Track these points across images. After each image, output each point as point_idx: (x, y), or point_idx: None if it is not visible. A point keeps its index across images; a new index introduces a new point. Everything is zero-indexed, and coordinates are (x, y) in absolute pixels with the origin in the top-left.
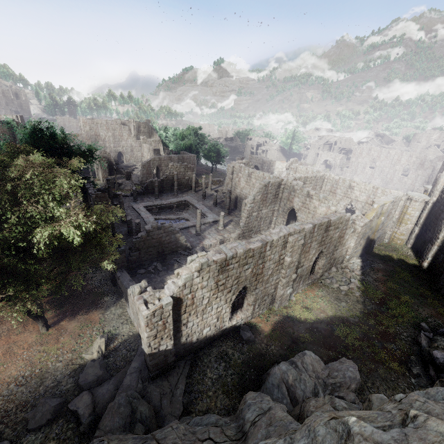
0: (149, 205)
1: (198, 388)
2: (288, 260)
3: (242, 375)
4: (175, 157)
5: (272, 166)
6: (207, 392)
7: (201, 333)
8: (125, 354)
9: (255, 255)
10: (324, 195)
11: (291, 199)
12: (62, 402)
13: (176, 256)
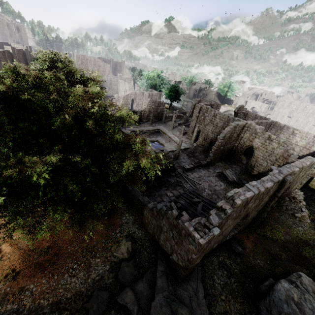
0: (133, 130)
1: (212, 292)
2: (278, 195)
3: (243, 284)
4: (146, 93)
5: (218, 108)
6: (220, 296)
7: (211, 247)
8: (147, 256)
9: (265, 192)
10: (284, 140)
11: (251, 139)
12: (110, 295)
13: (166, 176)
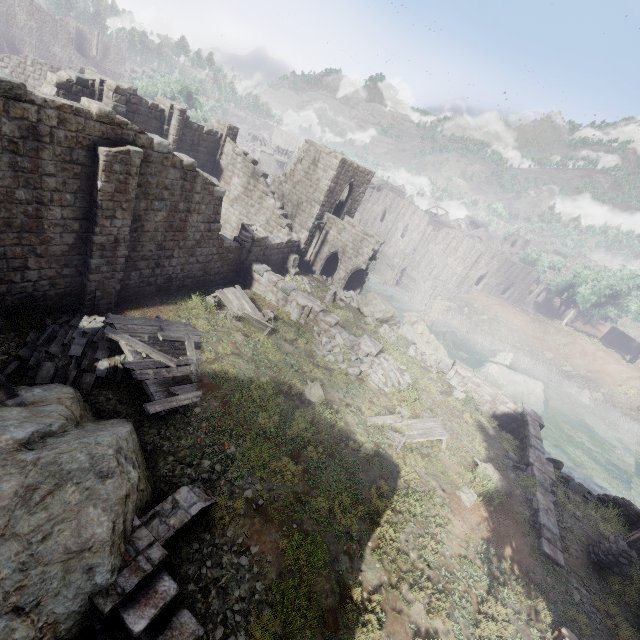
0: None
1: None
2: None
3: None
4: None
5: None
6: None
7: None
8: None
9: None
10: None
11: None
12: None
13: None
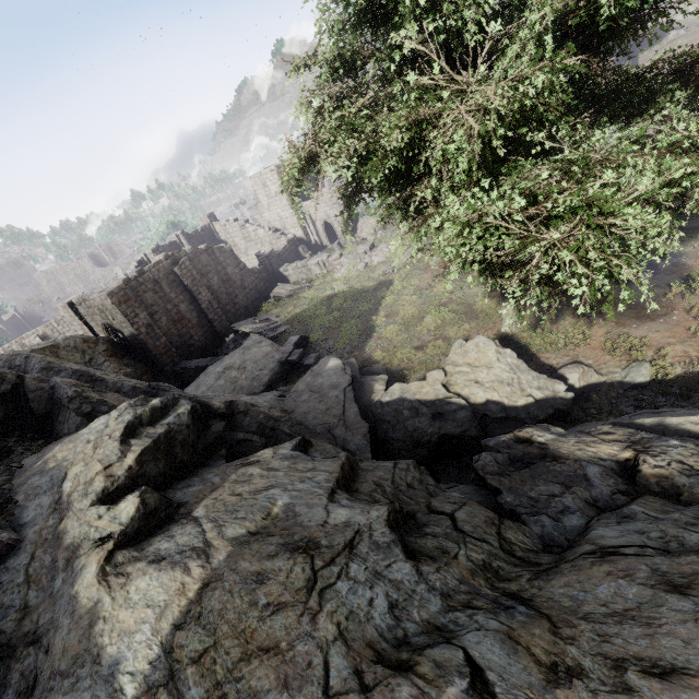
0: None
1: None
2: None
3: None
4: None
5: None
6: None
7: None
8: None
9: None
10: None
11: None
12: None
13: None
